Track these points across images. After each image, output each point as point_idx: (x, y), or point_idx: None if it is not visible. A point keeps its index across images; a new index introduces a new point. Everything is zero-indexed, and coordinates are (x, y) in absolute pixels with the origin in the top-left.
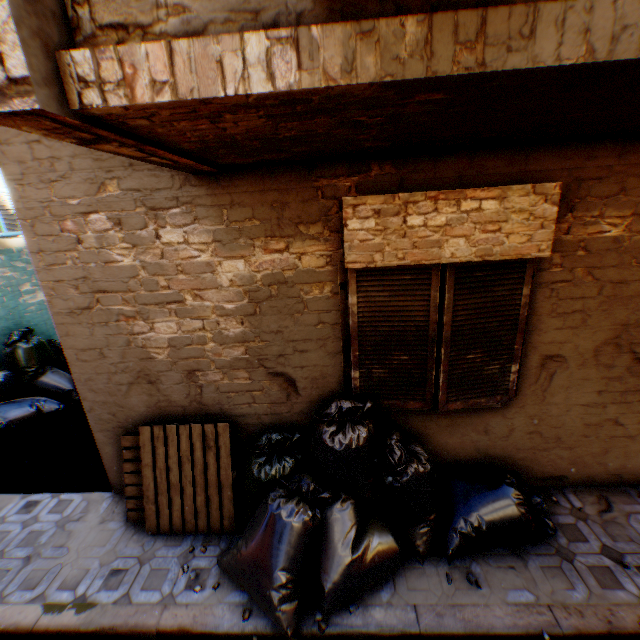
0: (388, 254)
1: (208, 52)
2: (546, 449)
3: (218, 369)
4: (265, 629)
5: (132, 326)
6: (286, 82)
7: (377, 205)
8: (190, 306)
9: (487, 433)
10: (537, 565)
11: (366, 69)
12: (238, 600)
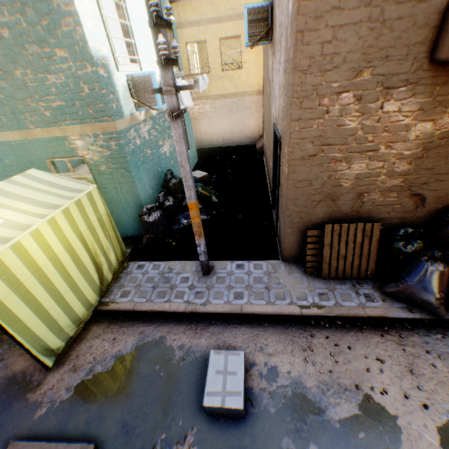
0: None
1: None
2: None
3: (378, 192)
4: (425, 317)
5: (336, 166)
6: None
7: None
8: (380, 153)
9: None
10: None
11: None
12: (400, 306)
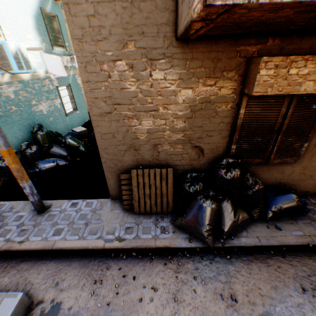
0: (274, 88)
1: None
2: (304, 180)
3: (168, 144)
4: (200, 246)
5: (130, 122)
6: None
7: (277, 62)
8: (161, 113)
9: (282, 173)
10: (301, 223)
11: None
12: (185, 237)
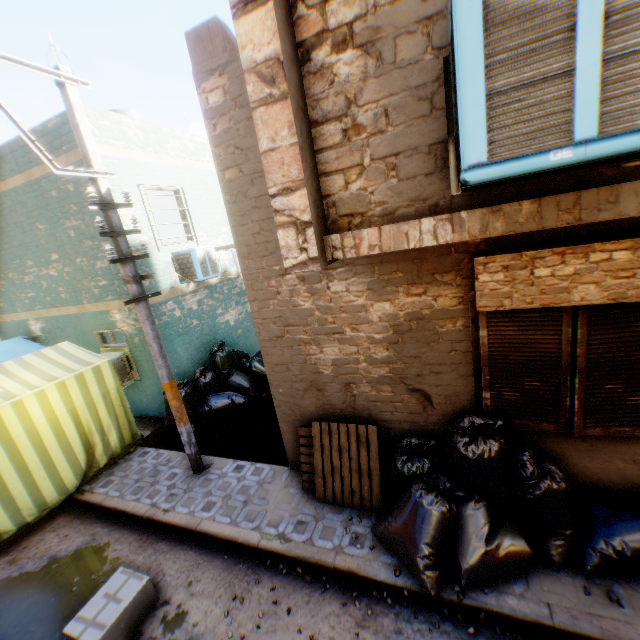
0: (516, 299)
1: (400, 229)
2: None
3: (368, 383)
4: (412, 586)
5: (308, 349)
6: (444, 239)
7: (505, 262)
8: (348, 336)
9: (634, 463)
10: None
11: (495, 229)
12: (389, 561)
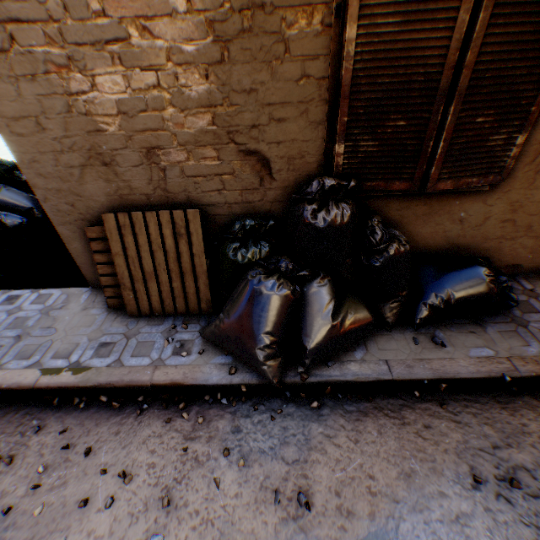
0: None
1: None
2: (513, 238)
3: (181, 146)
4: (251, 381)
5: (67, 82)
6: None
7: None
8: (137, 48)
9: (461, 222)
10: (495, 331)
11: None
12: (223, 362)
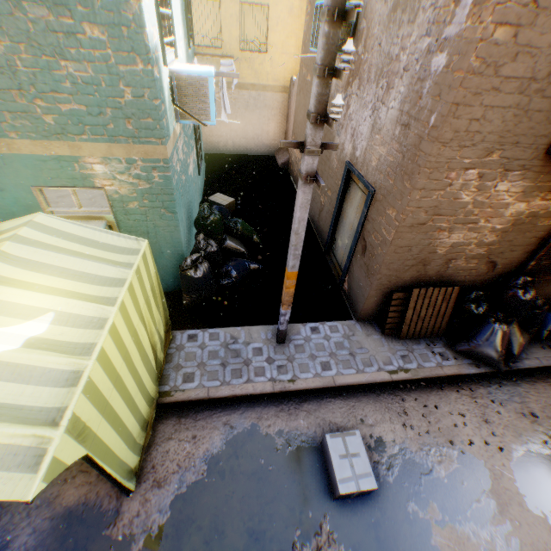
0: None
1: None
2: None
3: (464, 259)
4: (488, 371)
5: (438, 235)
6: None
7: None
8: (478, 226)
9: None
10: None
11: None
12: (469, 362)
